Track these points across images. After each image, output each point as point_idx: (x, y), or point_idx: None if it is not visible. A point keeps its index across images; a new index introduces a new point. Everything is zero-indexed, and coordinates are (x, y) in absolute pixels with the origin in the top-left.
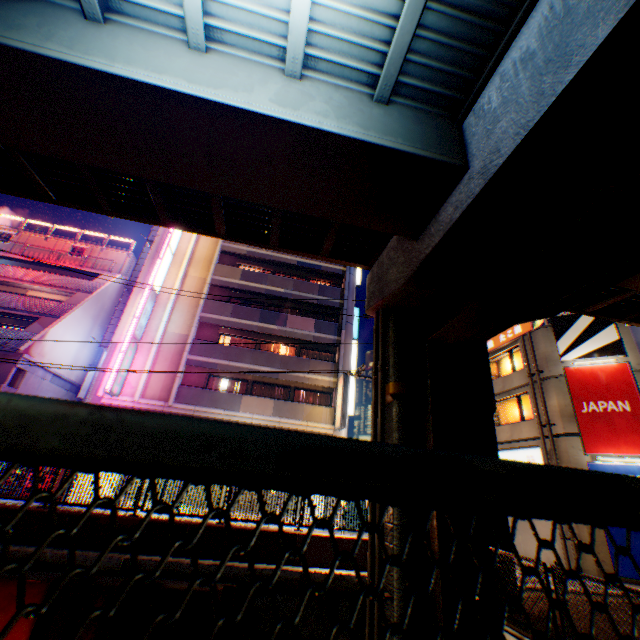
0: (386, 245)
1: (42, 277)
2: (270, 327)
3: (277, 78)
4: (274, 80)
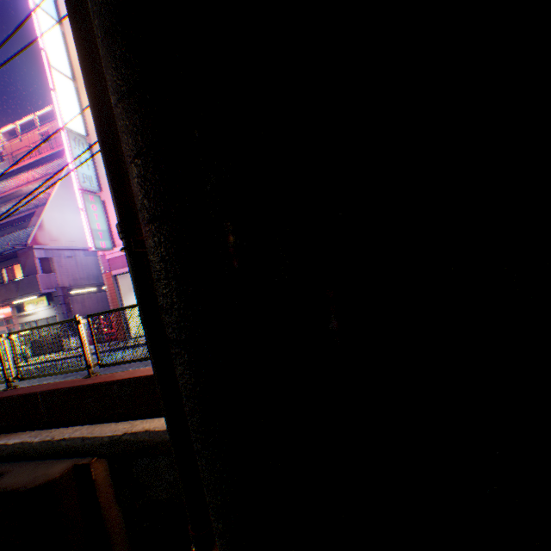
0: None
1: (31, 177)
2: None
3: None
4: None
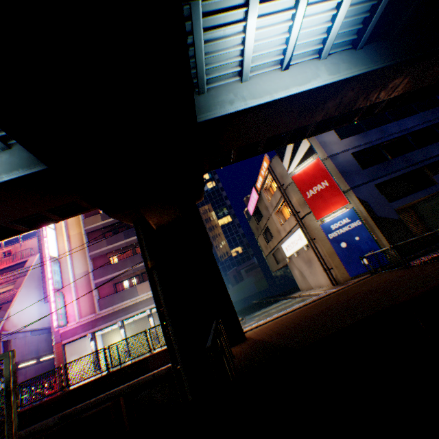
0: None
1: None
2: (133, 239)
3: None
4: None
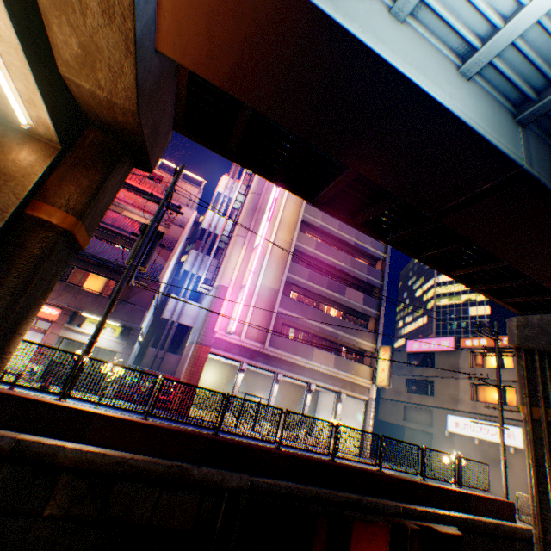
0: None
1: (138, 201)
2: (333, 295)
3: None
4: None
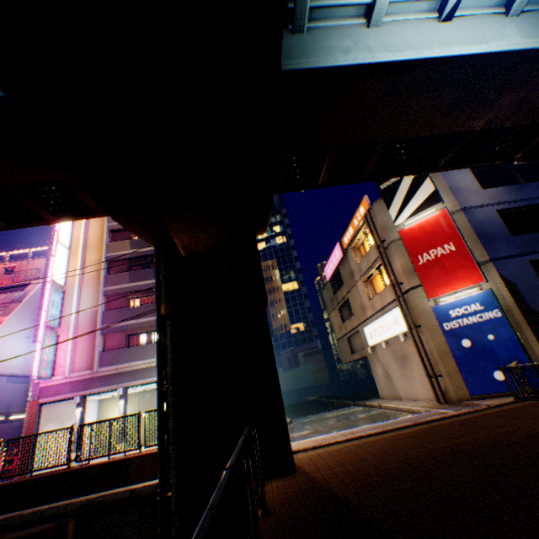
0: None
1: None
2: None
3: None
4: None
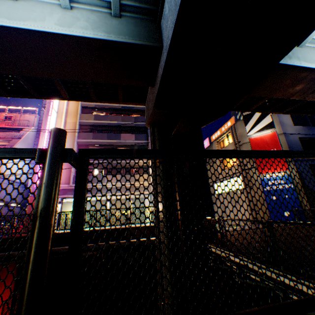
0: (148, 92)
1: None
2: (113, 141)
3: (58, 10)
4: (57, 12)
